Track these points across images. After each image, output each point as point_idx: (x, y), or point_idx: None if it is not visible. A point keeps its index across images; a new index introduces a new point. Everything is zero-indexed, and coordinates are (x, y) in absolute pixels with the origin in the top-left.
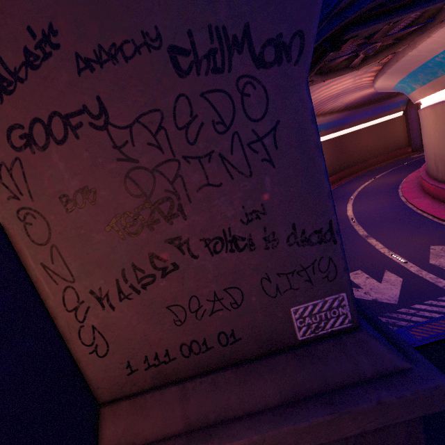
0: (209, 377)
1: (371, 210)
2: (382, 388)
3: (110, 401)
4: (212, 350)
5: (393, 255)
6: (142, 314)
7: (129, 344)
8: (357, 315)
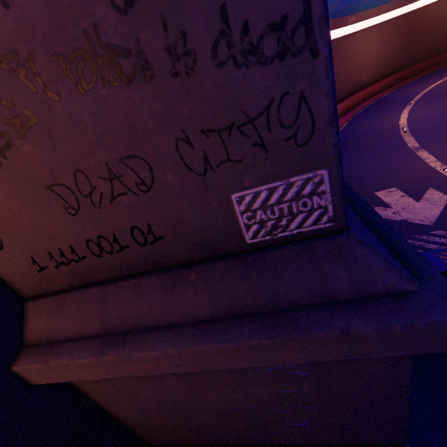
0: (132, 282)
1: (434, 116)
2: (356, 314)
3: (35, 297)
4: (128, 250)
5: (446, 170)
6: (19, 197)
7: (23, 236)
8: (343, 210)
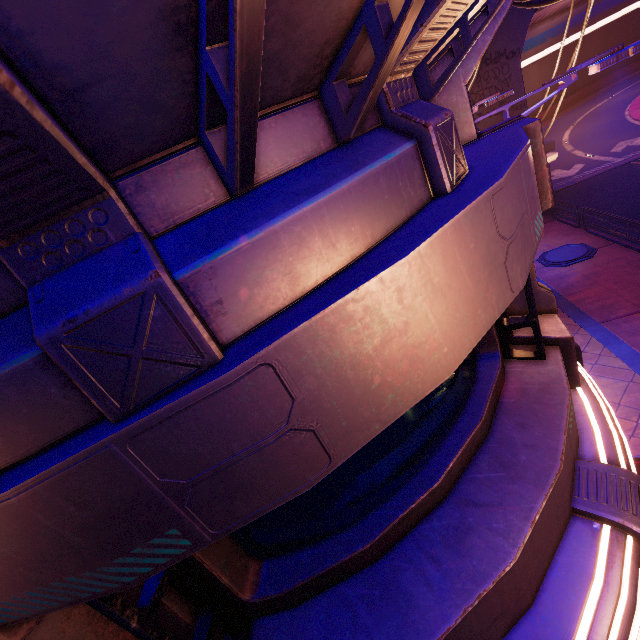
0: None
1: (588, 130)
2: None
3: None
4: None
5: (586, 155)
6: None
7: None
8: None
